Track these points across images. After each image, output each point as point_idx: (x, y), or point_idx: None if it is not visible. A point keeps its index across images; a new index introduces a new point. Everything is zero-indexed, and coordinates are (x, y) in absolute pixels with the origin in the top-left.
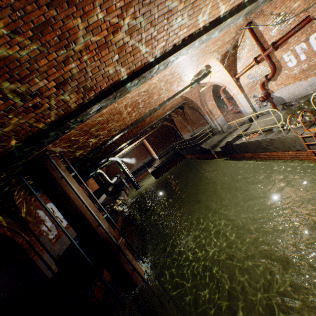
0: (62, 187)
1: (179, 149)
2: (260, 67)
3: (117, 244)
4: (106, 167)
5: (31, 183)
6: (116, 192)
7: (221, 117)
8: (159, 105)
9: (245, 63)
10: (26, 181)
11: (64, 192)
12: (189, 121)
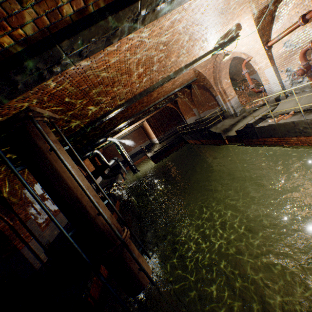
0: (52, 163)
1: (182, 134)
2: (307, 29)
3: (122, 239)
4: (103, 148)
5: (14, 157)
6: (112, 175)
7: (236, 98)
8: (174, 73)
9: (284, 25)
10: (0, 151)
11: (54, 169)
12: (196, 103)
